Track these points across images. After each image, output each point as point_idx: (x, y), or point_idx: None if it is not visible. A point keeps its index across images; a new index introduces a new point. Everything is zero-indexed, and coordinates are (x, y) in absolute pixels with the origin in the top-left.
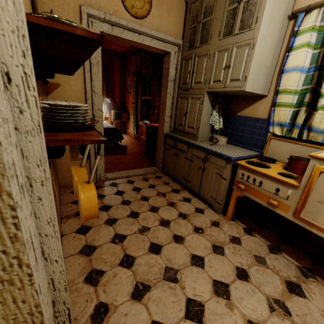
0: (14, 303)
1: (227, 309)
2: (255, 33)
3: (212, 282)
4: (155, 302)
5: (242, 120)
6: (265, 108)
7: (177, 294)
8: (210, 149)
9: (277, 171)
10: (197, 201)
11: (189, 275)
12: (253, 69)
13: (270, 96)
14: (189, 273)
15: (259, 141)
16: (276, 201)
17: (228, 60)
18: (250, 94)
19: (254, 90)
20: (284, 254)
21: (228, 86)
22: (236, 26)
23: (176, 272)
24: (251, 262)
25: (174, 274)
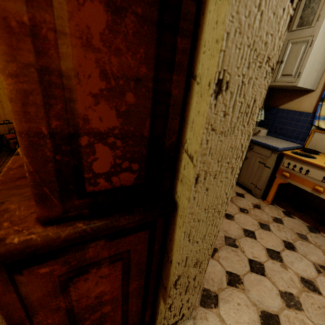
0: (214, 226)
1: (282, 268)
2: (315, 30)
3: (266, 249)
4: (224, 259)
5: (285, 113)
6: (310, 102)
7: (240, 256)
8: (255, 140)
9: (323, 161)
10: (236, 187)
11: (245, 243)
12: (308, 66)
13: (318, 91)
14: (245, 242)
15: (302, 134)
16: (321, 187)
17: (281, 55)
18: (298, 88)
19: (305, 85)
20: (322, 234)
21: (278, 81)
22: (294, 23)
23: (234, 240)
24: (295, 238)
25: (233, 241)
